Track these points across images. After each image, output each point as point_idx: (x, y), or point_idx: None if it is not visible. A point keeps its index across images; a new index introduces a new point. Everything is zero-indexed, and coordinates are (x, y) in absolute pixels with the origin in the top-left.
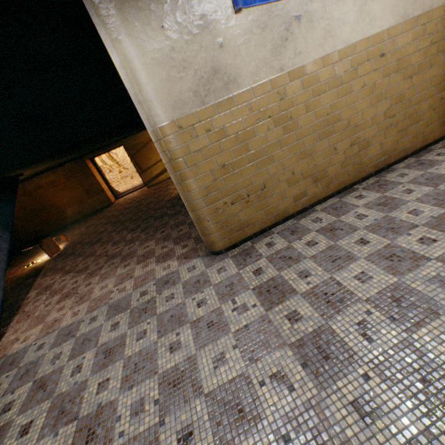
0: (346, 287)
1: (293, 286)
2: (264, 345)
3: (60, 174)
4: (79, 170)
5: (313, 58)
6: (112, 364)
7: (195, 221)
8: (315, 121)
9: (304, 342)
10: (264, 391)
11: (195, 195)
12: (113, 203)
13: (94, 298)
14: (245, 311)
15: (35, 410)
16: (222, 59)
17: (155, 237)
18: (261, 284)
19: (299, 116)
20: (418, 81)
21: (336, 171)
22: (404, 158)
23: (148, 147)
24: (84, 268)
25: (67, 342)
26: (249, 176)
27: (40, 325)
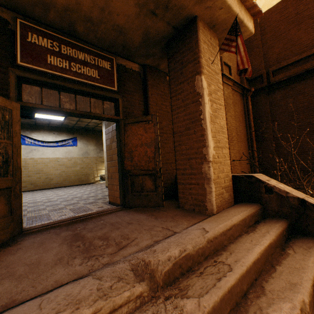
0: None
1: None
2: None
3: None
4: None
5: (38, 157)
6: None
7: None
8: (35, 169)
9: None
10: None
11: None
12: None
13: None
14: None
15: None
16: None
17: None
18: None
19: (30, 167)
20: (70, 169)
21: (40, 183)
22: (66, 186)
23: None
24: None
25: None
26: None
27: None
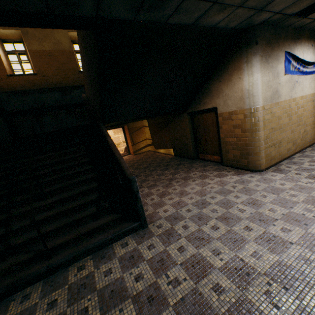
0: None
1: None
2: None
3: None
4: None
5: (298, 96)
6: (264, 205)
7: (255, 152)
8: (296, 119)
9: None
10: None
11: (261, 139)
12: None
13: (194, 192)
14: (313, 183)
15: (240, 224)
16: (278, 88)
17: (194, 170)
18: (306, 176)
19: (292, 115)
20: None
21: (299, 142)
22: None
23: (140, 130)
24: (152, 185)
25: (210, 206)
26: (277, 135)
27: (165, 205)
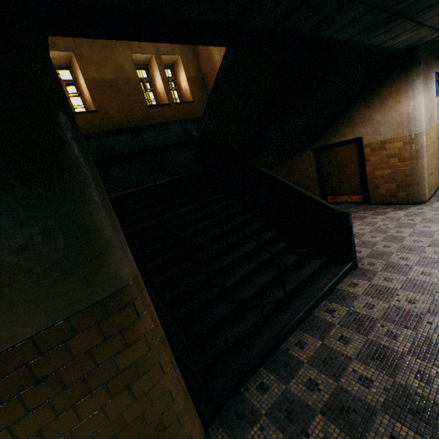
0: None
1: None
2: None
3: None
4: None
5: None
6: None
7: (418, 182)
8: None
9: None
10: None
11: (424, 166)
12: None
13: (369, 232)
14: None
15: None
16: (432, 111)
17: None
18: None
19: None
20: None
21: None
22: None
23: None
24: None
25: (406, 238)
26: (433, 163)
27: None
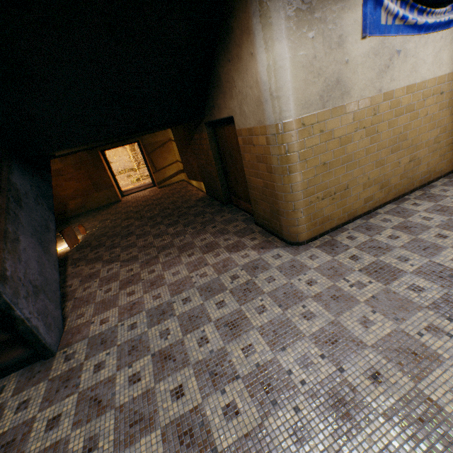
0: (449, 267)
1: (399, 268)
2: (402, 309)
3: (69, 162)
4: (90, 161)
5: (401, 86)
6: (245, 333)
7: (288, 212)
8: (391, 137)
9: (437, 305)
10: (426, 339)
11: (297, 187)
12: (121, 200)
13: (171, 283)
14: (364, 287)
15: (176, 377)
16: (344, 73)
17: (208, 231)
18: (365, 266)
19: (382, 131)
20: None
21: (395, 181)
22: (438, 178)
23: (165, 147)
24: (132, 258)
25: (168, 320)
26: (339, 176)
27: (113, 308)
